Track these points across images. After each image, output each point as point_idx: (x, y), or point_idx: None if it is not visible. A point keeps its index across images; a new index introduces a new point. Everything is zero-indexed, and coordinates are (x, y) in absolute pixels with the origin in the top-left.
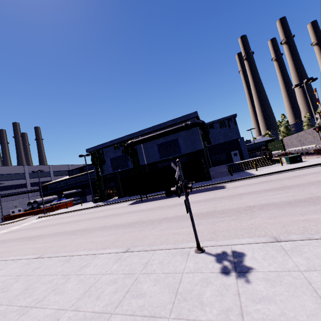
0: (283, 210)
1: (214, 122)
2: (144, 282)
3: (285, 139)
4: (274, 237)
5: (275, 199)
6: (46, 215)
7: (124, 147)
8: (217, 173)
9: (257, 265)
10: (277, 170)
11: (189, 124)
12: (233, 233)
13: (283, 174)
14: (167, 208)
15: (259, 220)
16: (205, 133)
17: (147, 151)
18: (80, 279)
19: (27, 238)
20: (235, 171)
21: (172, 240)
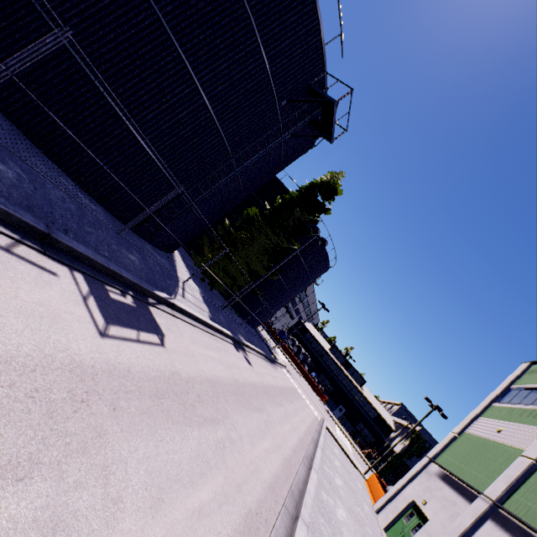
0: None
1: None
2: None
3: None
4: None
5: None
6: (339, 426)
7: None
8: None
9: None
10: None
11: None
12: None
13: None
14: None
15: None
16: None
17: None
18: None
19: None
20: None
21: None
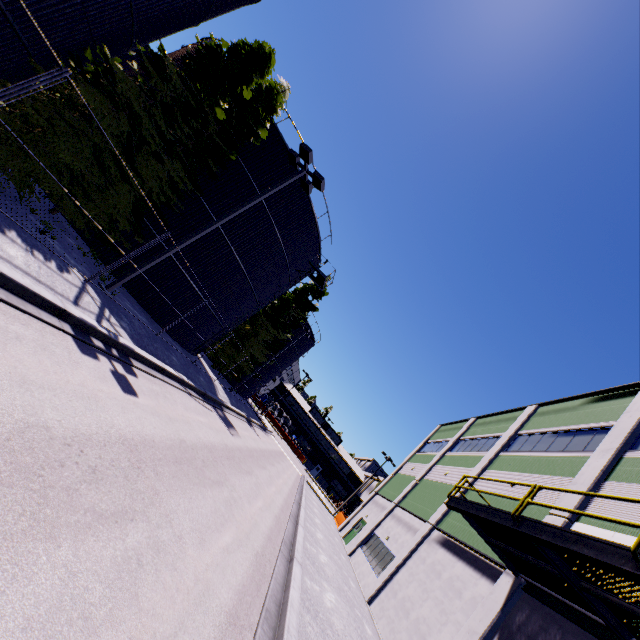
0: None
1: None
2: None
3: None
4: None
5: None
6: (316, 483)
7: None
8: None
9: None
10: None
11: None
12: None
13: None
14: None
15: None
16: None
17: None
18: None
19: None
20: None
21: None
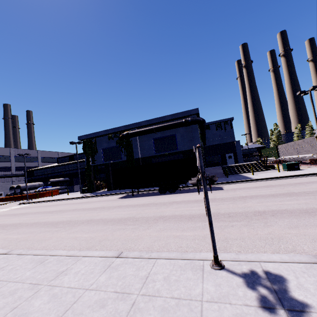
0: (303, 220)
1: (211, 123)
2: (145, 310)
3: (280, 146)
4: (316, 256)
5: (286, 205)
6: (28, 202)
7: (118, 137)
8: (212, 174)
9: (314, 300)
10: (275, 176)
11: (189, 120)
12: (251, 243)
13: (282, 180)
14: (162, 206)
15: (277, 230)
16: (203, 132)
17: (142, 144)
18: (53, 294)
19: (1, 227)
20: (230, 173)
21: (173, 245)
